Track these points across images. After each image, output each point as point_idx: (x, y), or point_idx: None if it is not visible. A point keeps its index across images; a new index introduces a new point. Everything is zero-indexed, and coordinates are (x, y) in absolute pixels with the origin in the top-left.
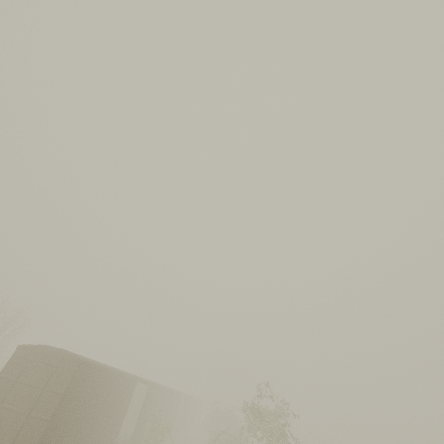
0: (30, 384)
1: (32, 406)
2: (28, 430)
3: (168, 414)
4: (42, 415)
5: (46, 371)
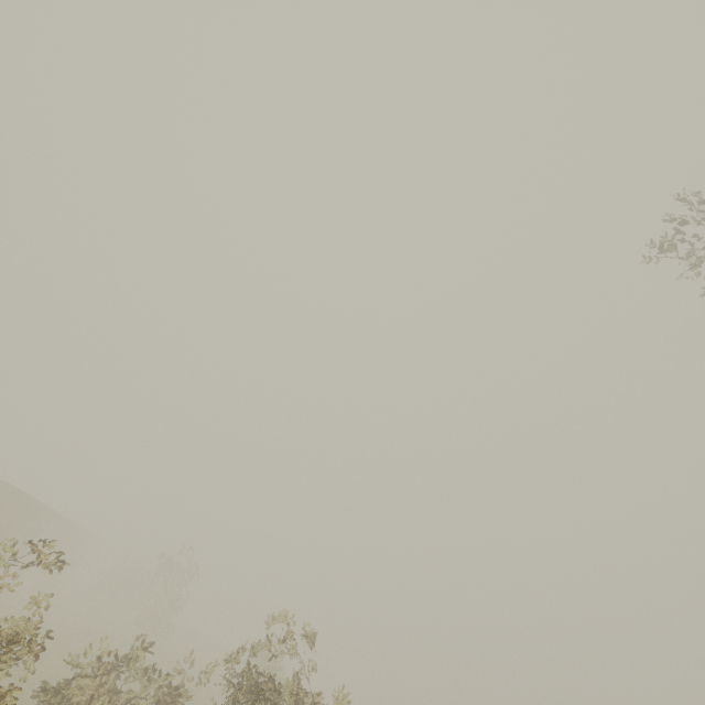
0: None
1: None
2: None
3: (66, 549)
4: None
5: None
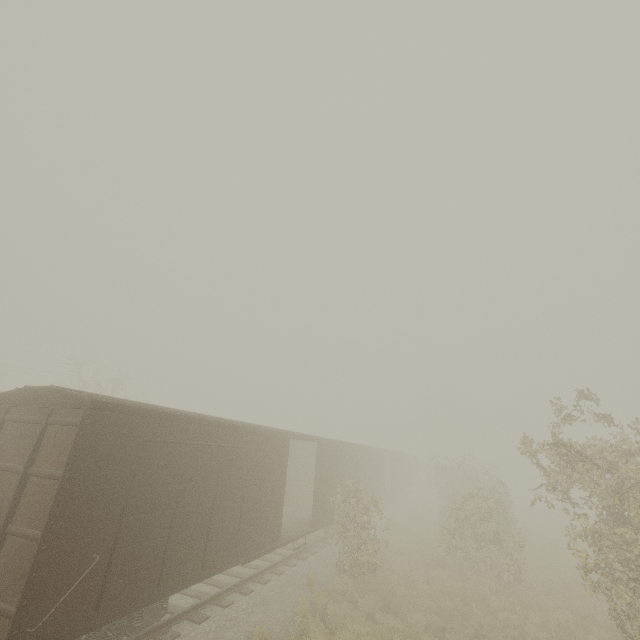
0: (6, 467)
1: (7, 511)
2: (6, 563)
3: (370, 479)
4: (29, 528)
5: (32, 436)
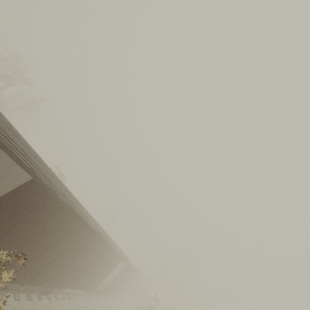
0: None
1: None
2: None
3: (89, 269)
4: None
5: None
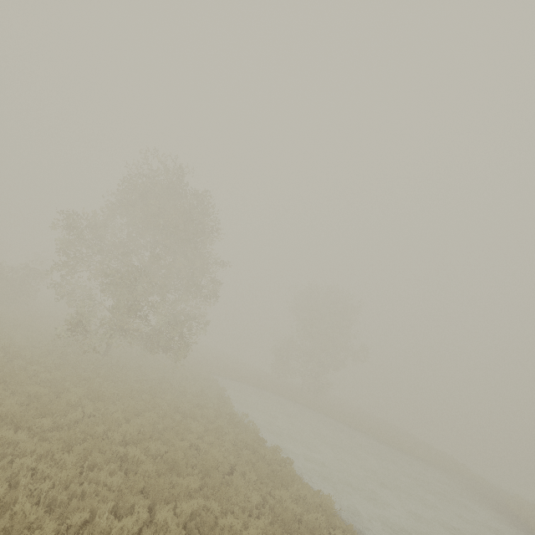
0: None
1: None
2: None
3: None
4: None
5: None
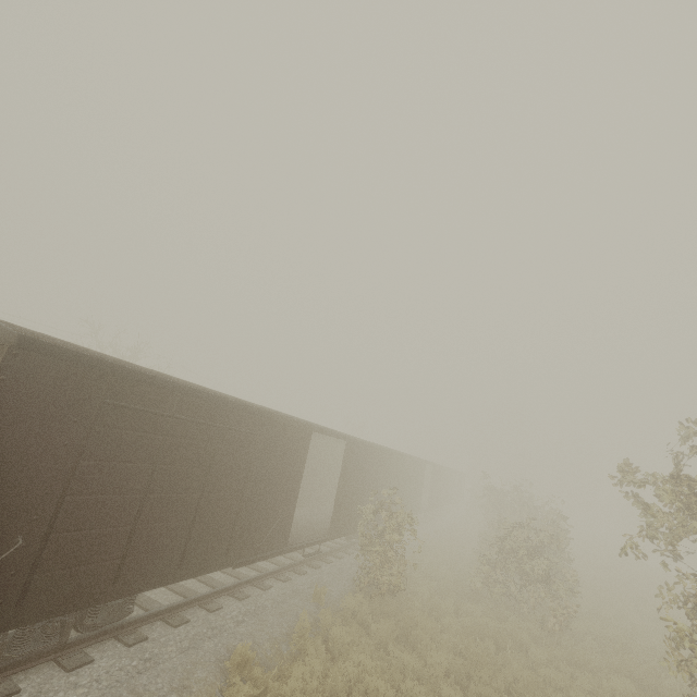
0: None
1: None
2: None
3: (405, 491)
4: None
5: None
